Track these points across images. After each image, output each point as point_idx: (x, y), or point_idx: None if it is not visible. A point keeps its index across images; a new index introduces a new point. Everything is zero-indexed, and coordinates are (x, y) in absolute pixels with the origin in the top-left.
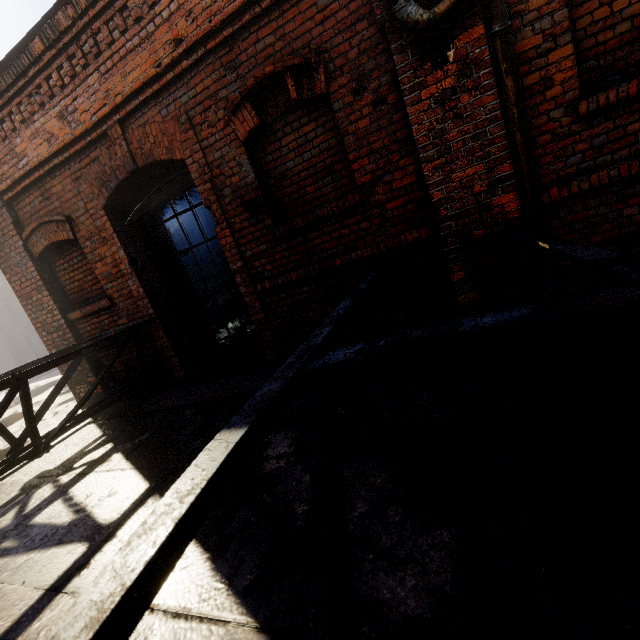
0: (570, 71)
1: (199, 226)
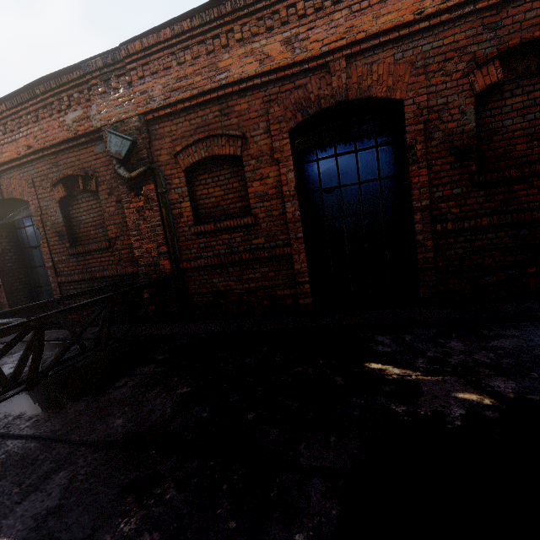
0: (190, 213)
1: None
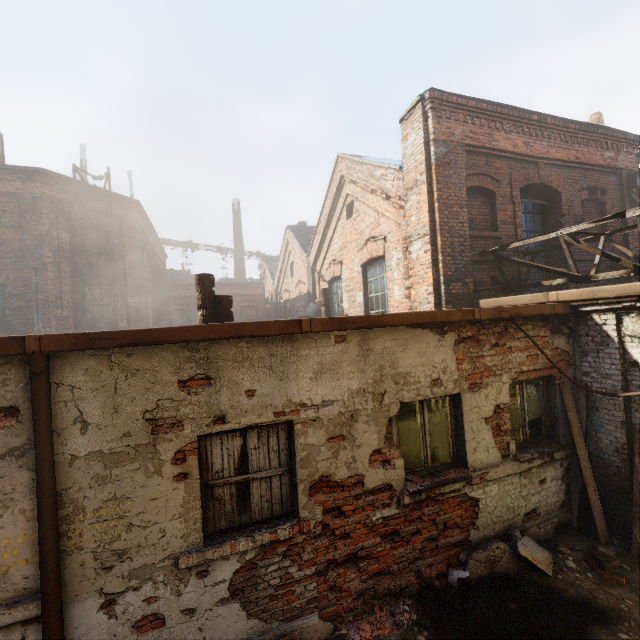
0: None
1: (526, 222)
